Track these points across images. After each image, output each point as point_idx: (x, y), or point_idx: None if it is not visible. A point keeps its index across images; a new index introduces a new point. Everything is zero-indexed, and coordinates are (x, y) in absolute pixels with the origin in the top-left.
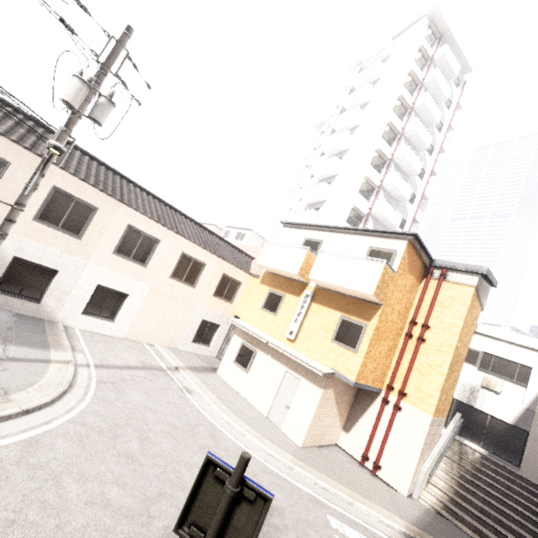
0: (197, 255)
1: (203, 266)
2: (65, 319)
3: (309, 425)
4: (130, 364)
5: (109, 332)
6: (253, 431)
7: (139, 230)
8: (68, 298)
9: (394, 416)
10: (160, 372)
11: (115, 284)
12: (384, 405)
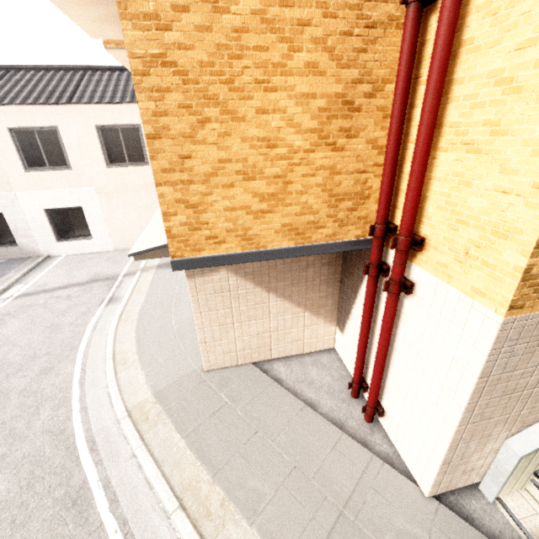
0: (119, 119)
1: (138, 129)
2: (49, 251)
3: (201, 340)
4: (74, 282)
5: (96, 249)
6: (133, 352)
7: (25, 128)
8: (33, 232)
9: (389, 309)
10: (104, 283)
11: (59, 202)
12: (372, 281)
